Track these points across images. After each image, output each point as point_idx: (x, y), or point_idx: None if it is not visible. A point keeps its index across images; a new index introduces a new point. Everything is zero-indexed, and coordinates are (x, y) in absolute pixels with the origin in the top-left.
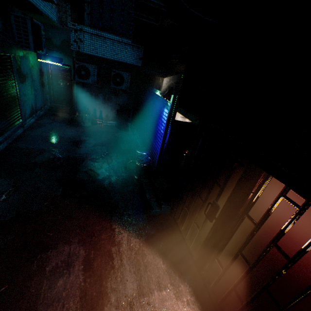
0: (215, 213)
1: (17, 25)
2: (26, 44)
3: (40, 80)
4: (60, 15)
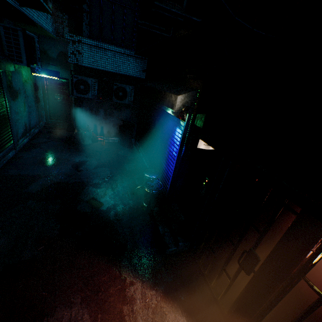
0: (254, 265)
1: (8, 37)
2: (18, 58)
3: (34, 96)
4: (57, 25)
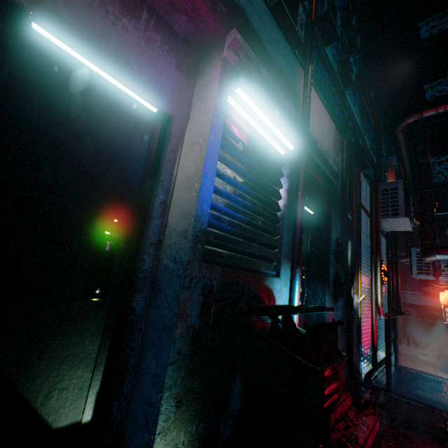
0: None
1: None
2: None
3: None
4: None
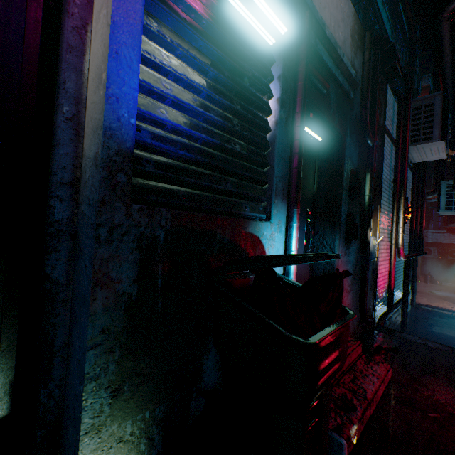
0: None
1: None
2: None
3: None
4: None
